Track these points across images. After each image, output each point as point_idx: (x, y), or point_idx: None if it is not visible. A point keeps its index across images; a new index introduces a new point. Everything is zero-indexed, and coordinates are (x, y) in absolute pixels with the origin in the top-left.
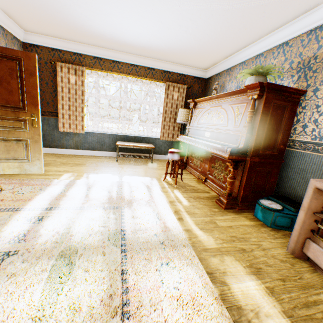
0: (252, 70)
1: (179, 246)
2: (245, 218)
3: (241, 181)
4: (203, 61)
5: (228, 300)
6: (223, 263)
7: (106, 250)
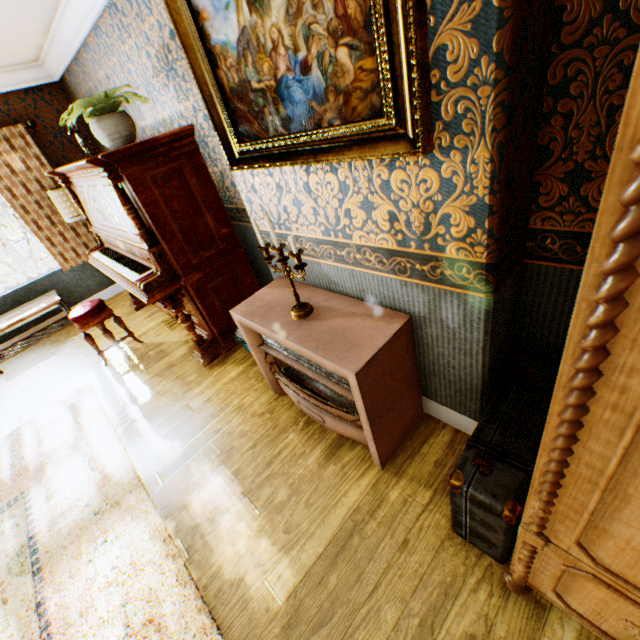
0: (80, 111)
1: (126, 495)
2: (233, 365)
3: (204, 314)
4: (2, 54)
5: (185, 526)
6: (187, 476)
7: (9, 592)
